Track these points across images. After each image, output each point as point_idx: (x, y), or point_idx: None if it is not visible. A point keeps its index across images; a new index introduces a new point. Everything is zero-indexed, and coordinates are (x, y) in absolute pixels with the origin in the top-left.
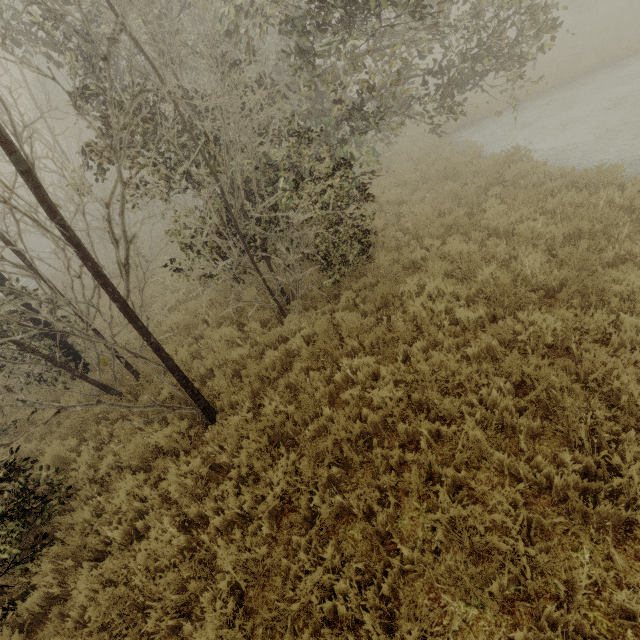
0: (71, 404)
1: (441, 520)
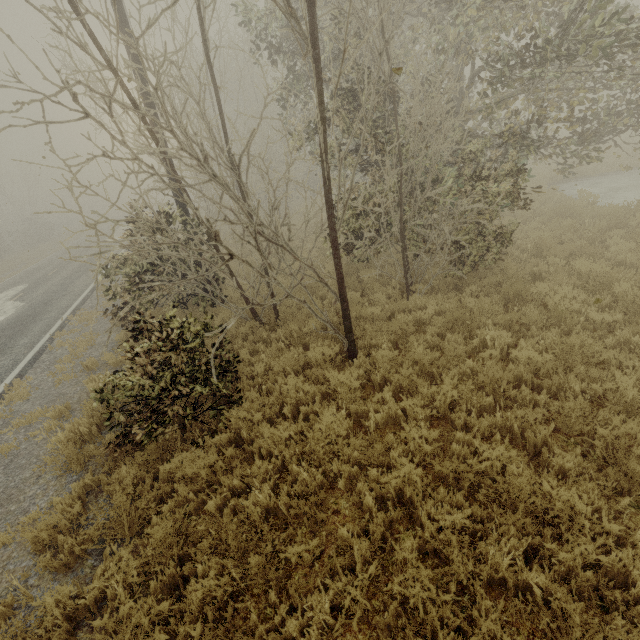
0: (216, 322)
1: (607, 437)
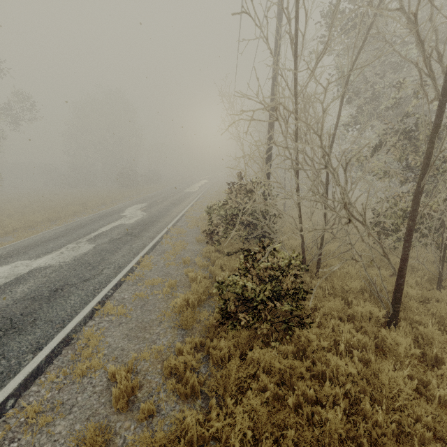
0: None
1: None
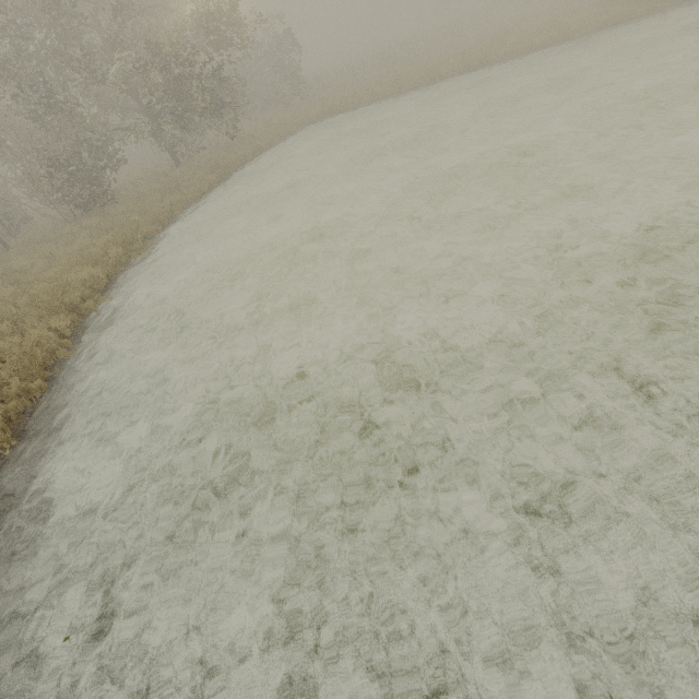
0: None
1: None
